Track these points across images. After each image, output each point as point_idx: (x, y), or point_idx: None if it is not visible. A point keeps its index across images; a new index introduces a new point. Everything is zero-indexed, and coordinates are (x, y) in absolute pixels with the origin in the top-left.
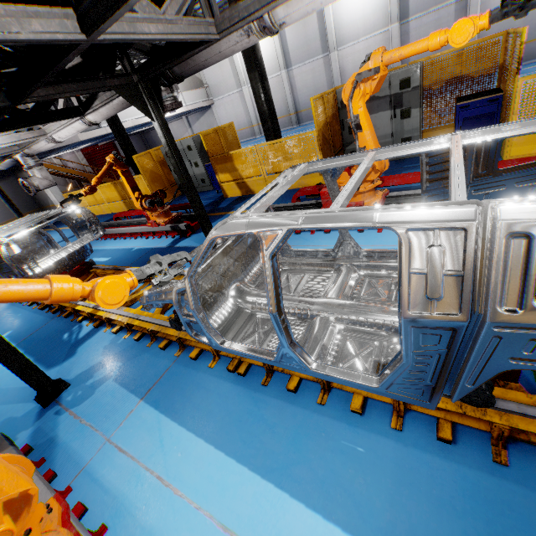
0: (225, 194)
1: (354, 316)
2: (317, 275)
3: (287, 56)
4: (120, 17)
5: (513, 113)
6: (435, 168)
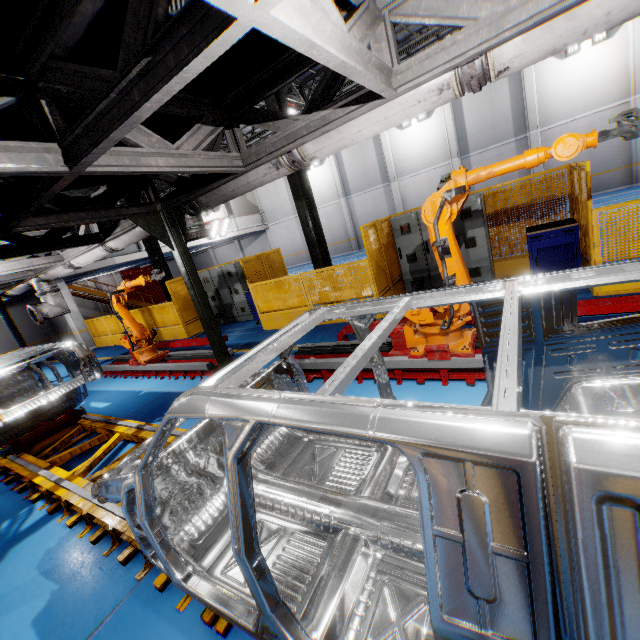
0: (265, 326)
1: (397, 537)
2: (354, 451)
3: (346, 185)
4: (104, 150)
5: (595, 245)
6: (493, 320)
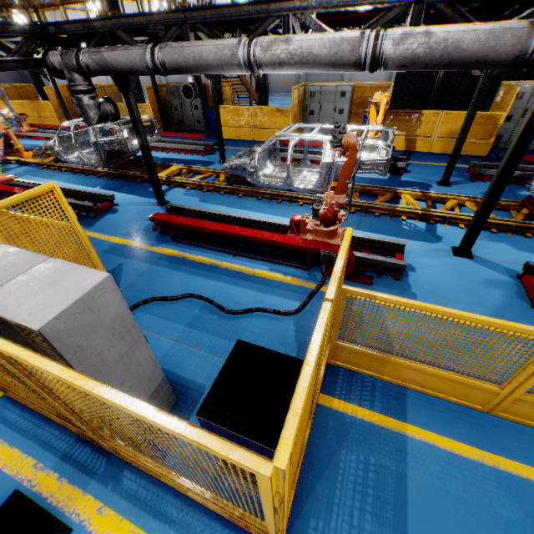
0: None
1: None
2: None
3: None
4: None
5: None
6: None
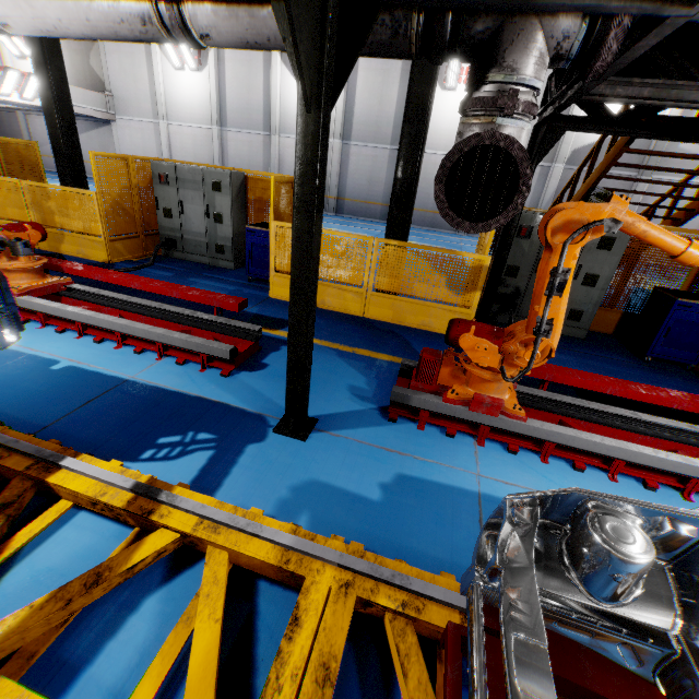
0: None
1: None
2: None
3: (224, 113)
4: None
5: (272, 253)
6: None
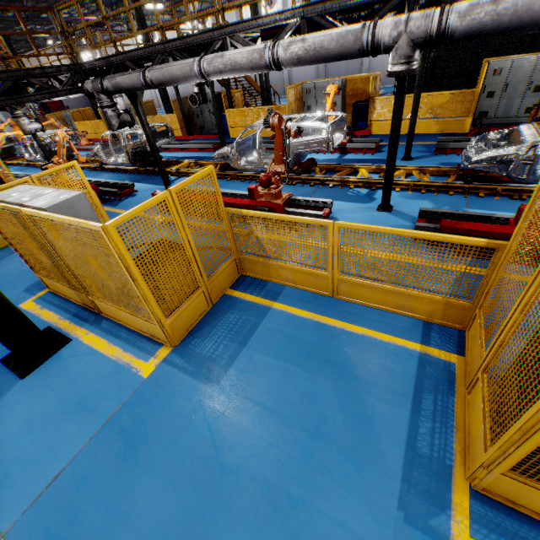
0: None
1: None
2: None
3: None
4: None
5: None
6: None
